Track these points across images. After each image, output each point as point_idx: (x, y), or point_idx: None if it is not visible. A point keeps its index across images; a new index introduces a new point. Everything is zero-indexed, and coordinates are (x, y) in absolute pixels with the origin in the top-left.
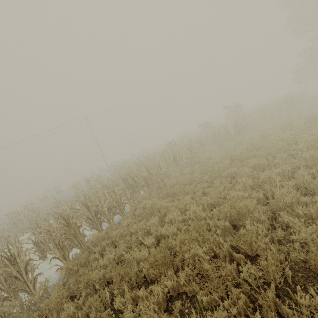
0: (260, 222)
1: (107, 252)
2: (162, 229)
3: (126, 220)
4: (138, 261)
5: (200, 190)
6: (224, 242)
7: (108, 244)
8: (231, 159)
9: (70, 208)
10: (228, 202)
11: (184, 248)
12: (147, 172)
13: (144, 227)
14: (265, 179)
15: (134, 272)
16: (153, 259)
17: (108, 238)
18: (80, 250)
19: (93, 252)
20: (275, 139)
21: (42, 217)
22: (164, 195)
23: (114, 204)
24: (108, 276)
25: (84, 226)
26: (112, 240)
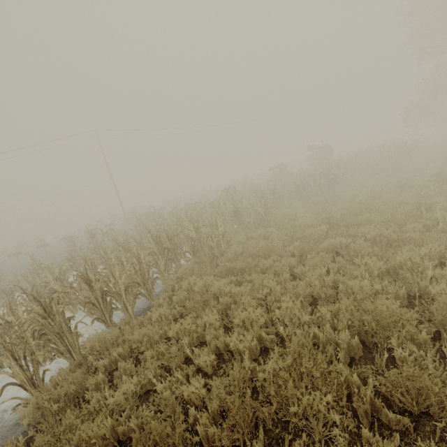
0: (415, 343)
1: (120, 371)
2: (229, 338)
3: (158, 311)
4: (185, 401)
5: (286, 269)
6: (360, 382)
7: (123, 355)
8: (328, 223)
9: (57, 280)
10: (350, 299)
11: (285, 390)
12: (195, 230)
13: (193, 328)
14: (403, 263)
15: (180, 433)
16: (218, 403)
17: (122, 341)
18: (69, 363)
19: (93, 370)
20: (394, 201)
21: (7, 288)
22: (223, 271)
23: (136, 279)
24: (121, 430)
25: (79, 310)
26: (131, 347)
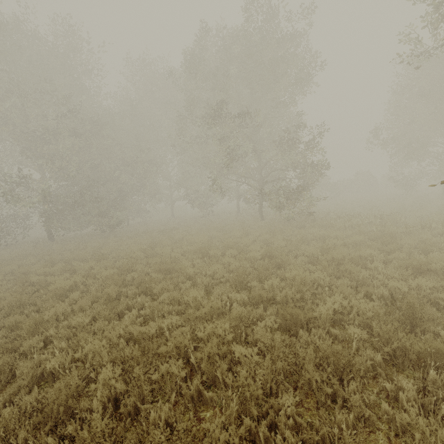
0: None
1: None
2: None
3: None
4: None
5: None
6: None
7: None
8: None
9: None
10: None
11: None
12: None
13: None
14: None
15: None
16: None
17: None
18: None
19: None
20: None
21: None
22: None
23: None
24: None
25: None
26: None
